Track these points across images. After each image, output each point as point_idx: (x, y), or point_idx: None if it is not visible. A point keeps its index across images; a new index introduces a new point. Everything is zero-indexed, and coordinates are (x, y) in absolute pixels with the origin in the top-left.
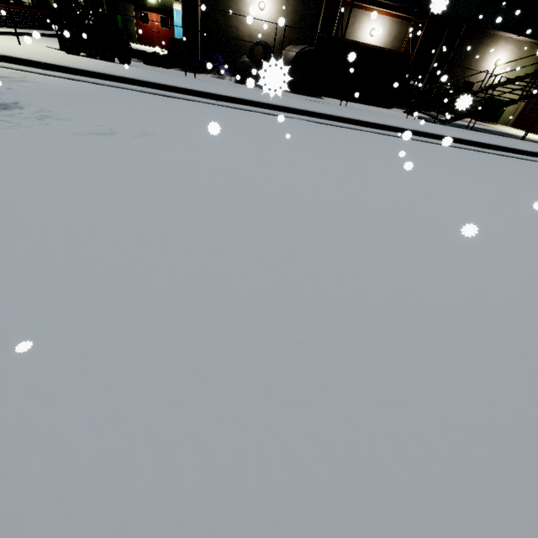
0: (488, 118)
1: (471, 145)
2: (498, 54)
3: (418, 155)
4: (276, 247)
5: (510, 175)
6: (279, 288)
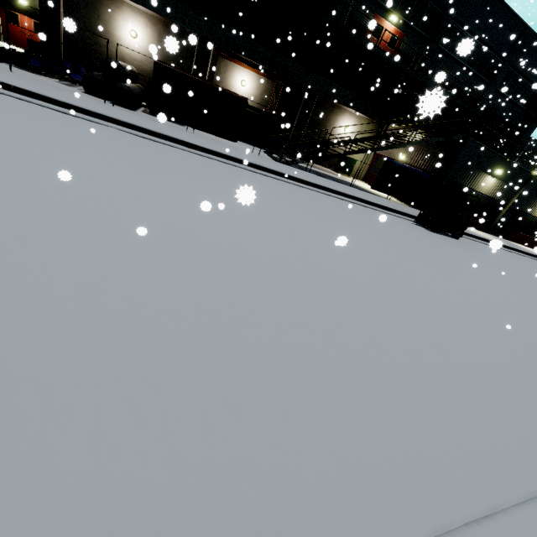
0: (343, 171)
1: (293, 180)
2: (345, 122)
3: (218, 175)
4: None
5: (299, 202)
6: None
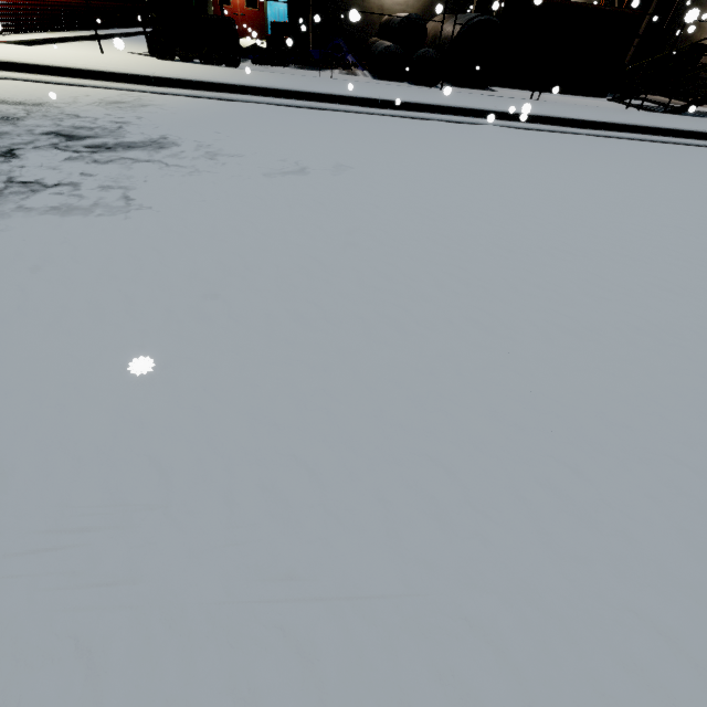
0: None
1: None
2: None
3: (681, 166)
4: (636, 322)
5: None
6: (695, 383)
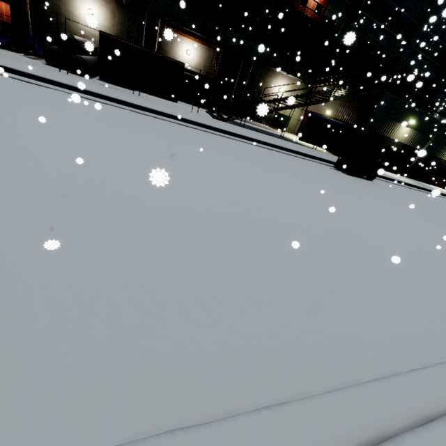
0: (278, 127)
1: (224, 133)
2: (279, 84)
3: (149, 128)
4: None
5: (223, 150)
6: None
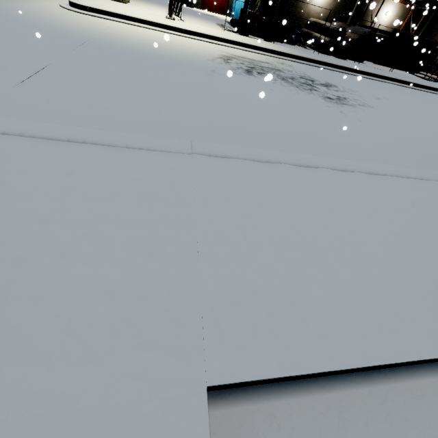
0: None
1: None
2: None
3: None
4: None
5: None
6: None
